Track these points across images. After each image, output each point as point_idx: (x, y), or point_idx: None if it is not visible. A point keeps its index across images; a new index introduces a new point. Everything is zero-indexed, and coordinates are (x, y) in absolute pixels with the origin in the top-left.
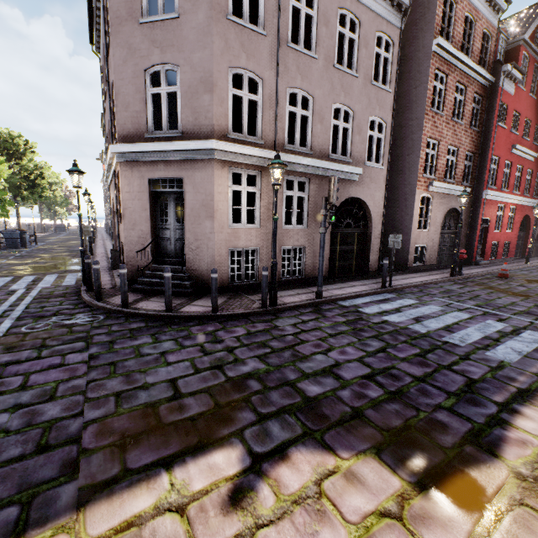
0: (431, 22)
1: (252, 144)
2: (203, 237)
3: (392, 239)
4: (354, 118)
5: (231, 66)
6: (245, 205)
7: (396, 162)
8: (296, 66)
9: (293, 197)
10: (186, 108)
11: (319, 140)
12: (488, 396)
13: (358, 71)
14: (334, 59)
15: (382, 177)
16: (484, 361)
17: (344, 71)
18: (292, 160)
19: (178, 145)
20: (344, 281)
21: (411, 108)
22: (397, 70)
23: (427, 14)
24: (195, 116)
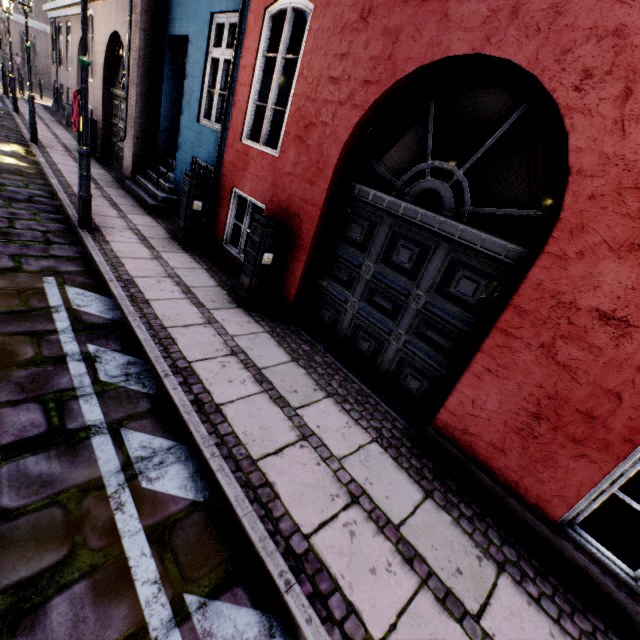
0: None
1: None
2: (45, 65)
3: None
4: None
5: None
6: None
7: None
8: None
9: None
10: (36, 7)
11: None
12: None
13: None
14: None
15: None
16: None
17: None
18: None
19: (33, 22)
20: None
21: None
22: None
23: None
24: (40, 12)
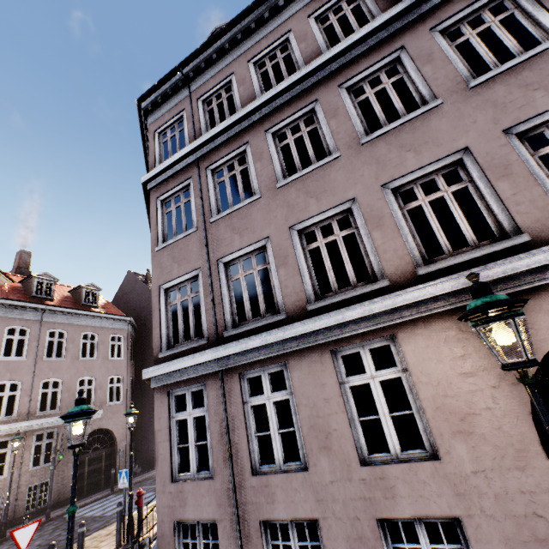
0: (151, 319)
1: (8, 420)
2: None
3: (119, 454)
4: (96, 381)
5: None
6: None
7: (143, 390)
8: (49, 368)
9: (43, 444)
10: None
11: (67, 402)
12: (87, 533)
13: (98, 356)
14: (80, 356)
15: (123, 408)
16: (109, 518)
17: (87, 360)
18: (42, 421)
19: None
20: (88, 495)
21: (148, 359)
22: (128, 348)
23: (149, 315)
24: None
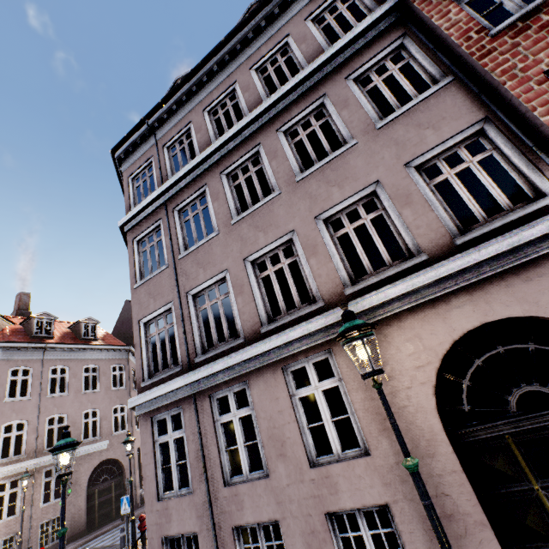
0: None
1: (17, 460)
2: None
3: (127, 482)
4: (100, 413)
5: (5, 423)
6: (7, 504)
7: None
8: (54, 404)
9: (52, 480)
10: None
11: (73, 436)
12: None
13: (101, 388)
14: (82, 389)
15: None
16: (118, 546)
17: (90, 392)
18: (49, 458)
19: None
20: (100, 527)
21: None
22: (129, 376)
23: None
24: None
